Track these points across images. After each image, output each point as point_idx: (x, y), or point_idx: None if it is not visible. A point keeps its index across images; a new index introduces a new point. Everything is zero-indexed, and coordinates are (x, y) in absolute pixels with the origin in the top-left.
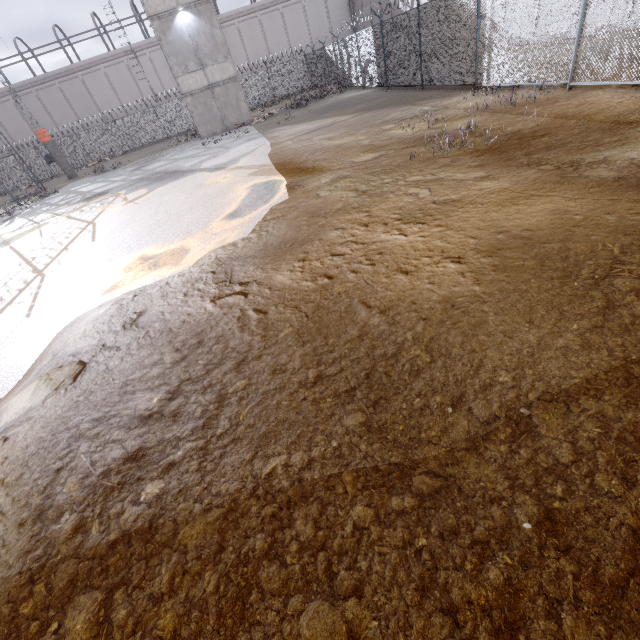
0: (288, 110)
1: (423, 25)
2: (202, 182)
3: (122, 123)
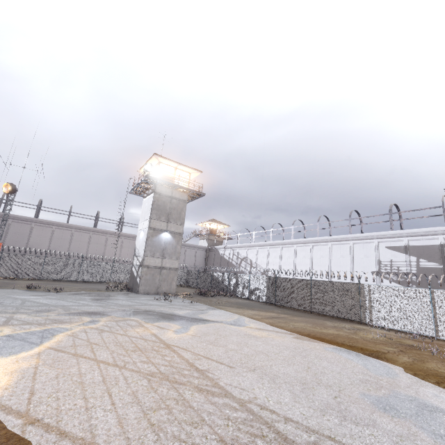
0: (198, 295)
1: (314, 287)
2: (248, 333)
3: (50, 260)
